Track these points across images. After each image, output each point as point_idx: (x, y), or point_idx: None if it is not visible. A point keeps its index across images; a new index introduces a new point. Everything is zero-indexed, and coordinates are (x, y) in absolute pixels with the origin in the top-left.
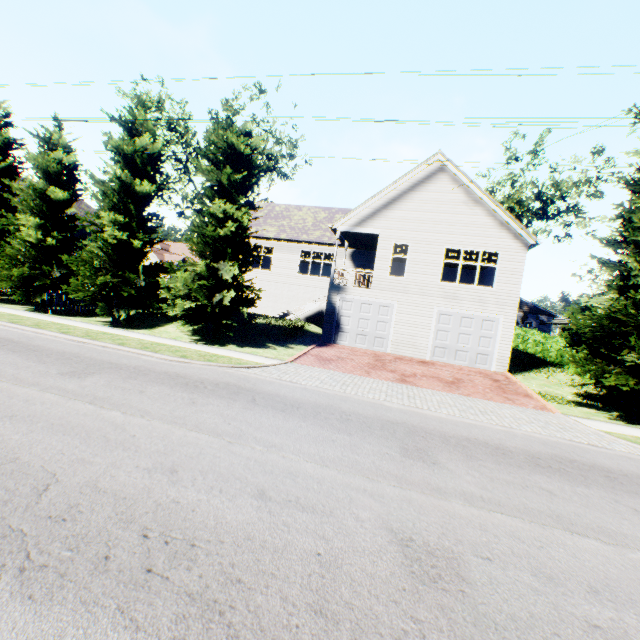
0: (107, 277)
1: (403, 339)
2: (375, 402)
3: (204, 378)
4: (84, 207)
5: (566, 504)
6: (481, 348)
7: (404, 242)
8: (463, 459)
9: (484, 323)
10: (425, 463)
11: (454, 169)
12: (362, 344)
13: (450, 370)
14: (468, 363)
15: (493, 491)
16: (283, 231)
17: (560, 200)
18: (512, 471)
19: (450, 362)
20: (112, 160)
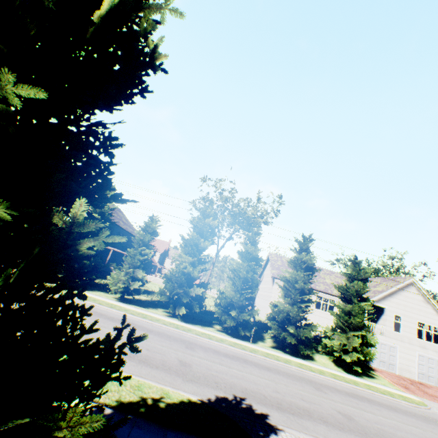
0: (305, 330)
1: (403, 366)
2: None
3: None
4: (125, 216)
5: None
6: None
7: (399, 314)
8: None
9: None
10: None
11: (419, 286)
12: (382, 367)
13: None
14: (434, 383)
15: None
16: None
17: None
18: None
19: (426, 382)
20: (295, 261)
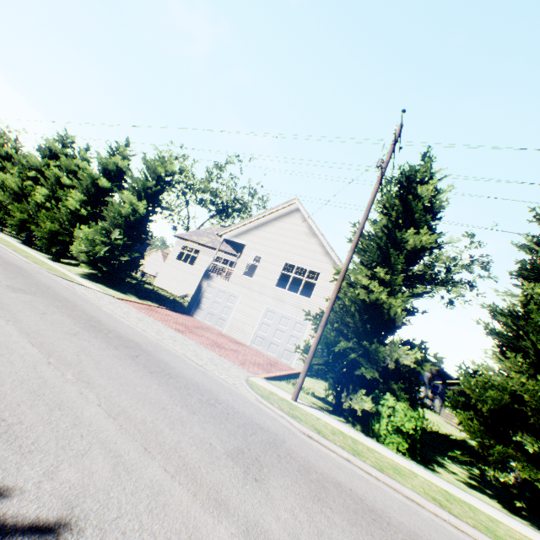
0: (56, 226)
1: (237, 324)
2: (98, 304)
3: (13, 261)
4: None
5: (32, 312)
6: (289, 345)
7: (260, 253)
8: (45, 303)
9: (297, 325)
10: (9, 288)
11: (303, 210)
12: (209, 321)
13: (248, 350)
14: (276, 355)
15: (4, 295)
16: (213, 242)
17: (446, 270)
18: (59, 313)
19: (264, 351)
20: (99, 167)
